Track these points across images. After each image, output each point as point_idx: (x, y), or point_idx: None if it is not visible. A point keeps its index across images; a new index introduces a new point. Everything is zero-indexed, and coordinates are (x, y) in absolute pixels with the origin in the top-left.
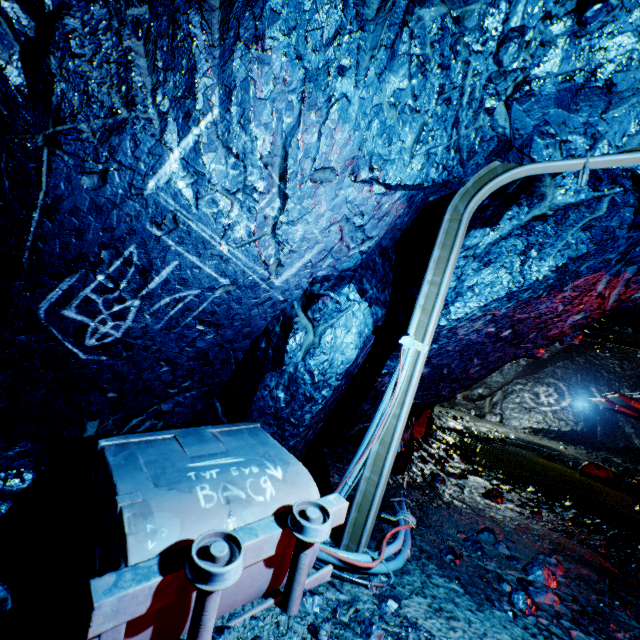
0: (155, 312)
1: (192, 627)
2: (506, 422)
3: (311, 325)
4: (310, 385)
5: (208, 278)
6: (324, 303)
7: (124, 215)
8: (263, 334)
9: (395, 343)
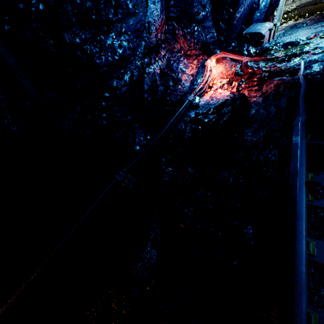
0: (243, 9)
1: (269, 38)
2: (295, 0)
3: None
4: (263, 9)
5: None
6: None
7: None
8: (253, 4)
9: None
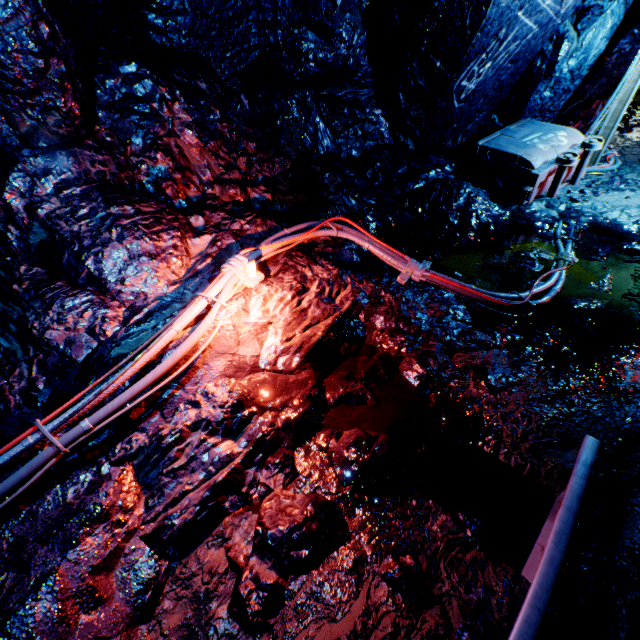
0: (493, 66)
1: (554, 185)
2: None
3: (576, 35)
4: (568, 81)
5: (527, 30)
6: (592, 13)
7: (509, 12)
8: (537, 56)
9: (634, 23)
